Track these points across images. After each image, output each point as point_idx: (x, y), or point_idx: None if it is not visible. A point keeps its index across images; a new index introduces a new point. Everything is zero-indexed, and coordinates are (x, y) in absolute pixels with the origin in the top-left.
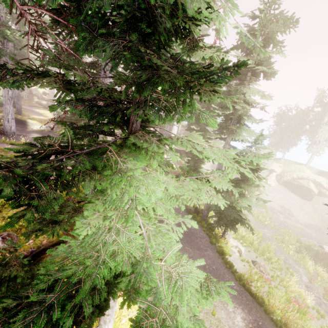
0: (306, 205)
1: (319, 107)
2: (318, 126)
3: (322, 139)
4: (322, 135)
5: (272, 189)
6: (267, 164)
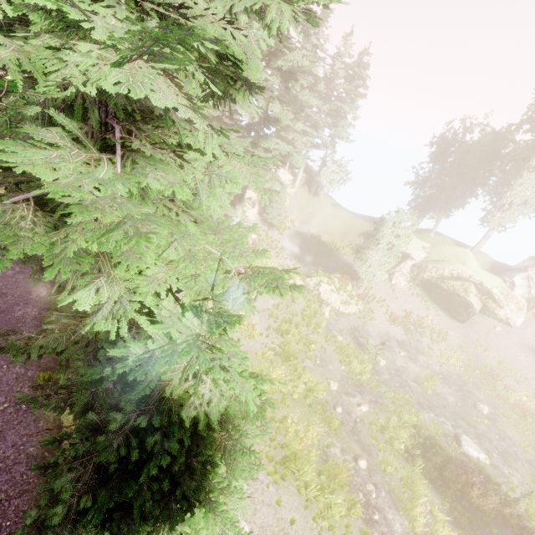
0: (453, 331)
1: (532, 128)
2: (517, 171)
3: (517, 201)
4: (519, 192)
5: (399, 295)
6: (397, 248)
